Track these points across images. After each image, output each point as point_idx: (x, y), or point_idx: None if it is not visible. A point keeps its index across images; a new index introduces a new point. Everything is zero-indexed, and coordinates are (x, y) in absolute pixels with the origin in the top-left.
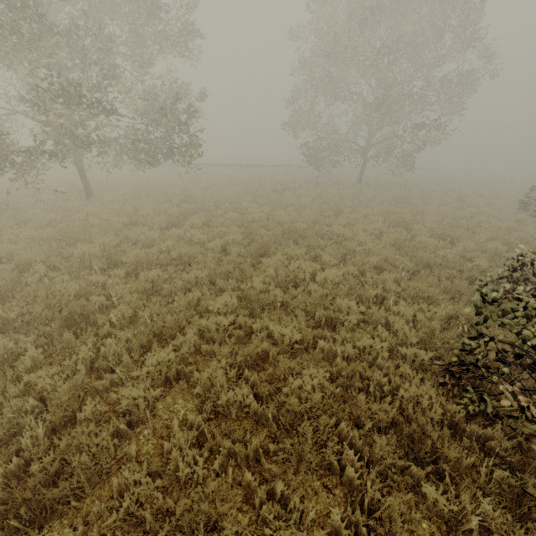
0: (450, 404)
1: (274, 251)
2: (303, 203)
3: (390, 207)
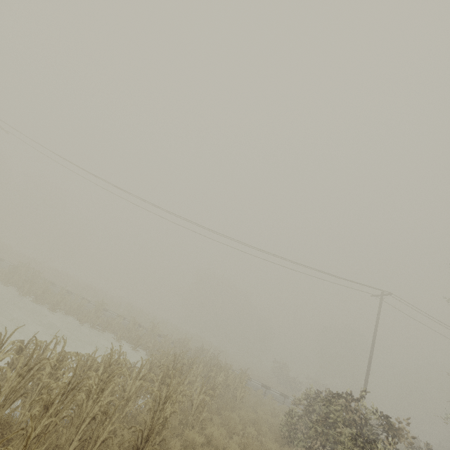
0: None
1: None
2: None
3: None
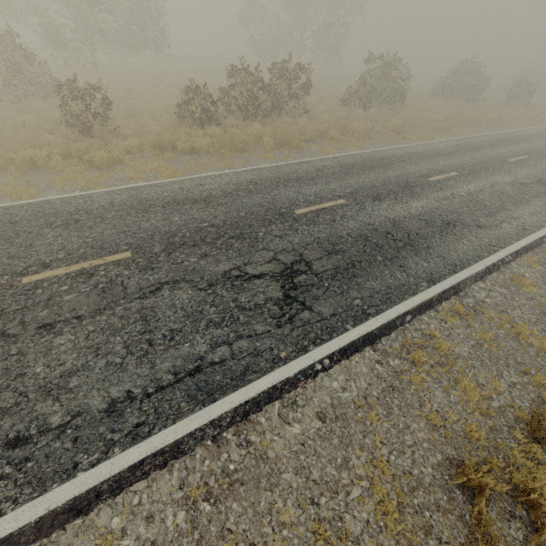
0: (225, 115)
1: None
2: None
3: None
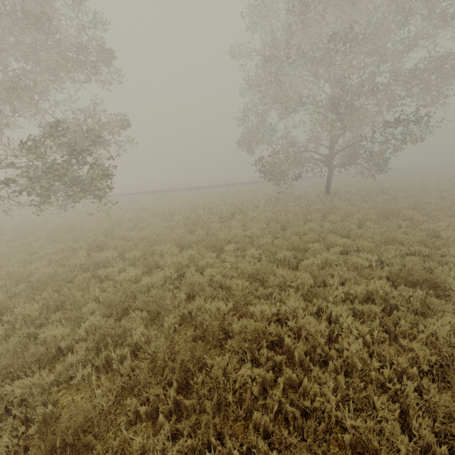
0: None
1: (98, 451)
2: (251, 235)
3: (378, 228)
